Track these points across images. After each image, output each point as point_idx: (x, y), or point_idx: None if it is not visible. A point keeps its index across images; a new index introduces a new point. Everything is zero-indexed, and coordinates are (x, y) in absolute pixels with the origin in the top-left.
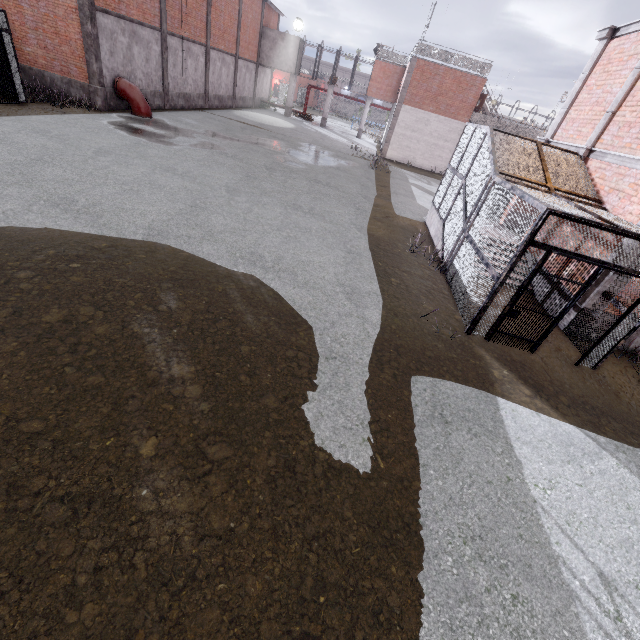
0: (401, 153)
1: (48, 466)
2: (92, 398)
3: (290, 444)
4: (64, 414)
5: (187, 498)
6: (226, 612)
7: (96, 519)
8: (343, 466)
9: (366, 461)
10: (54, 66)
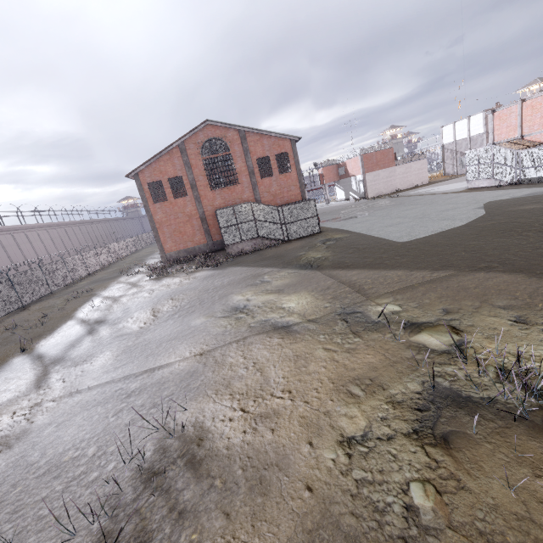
0: (374, 193)
1: None
2: None
3: None
4: None
5: None
6: None
7: None
8: None
9: None
10: None
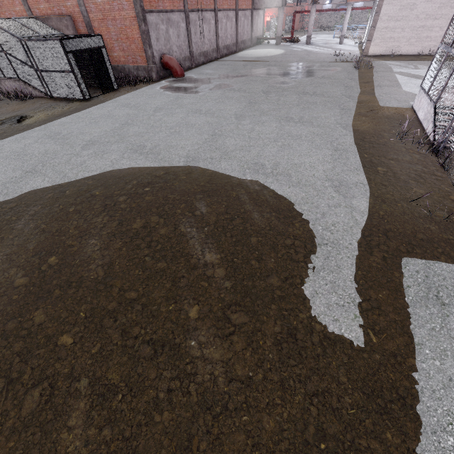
0: (384, 46)
1: (140, 320)
2: (160, 277)
3: (291, 316)
4: (146, 287)
5: (219, 350)
6: (249, 438)
7: (167, 357)
8: (337, 337)
9: (358, 335)
10: (129, 60)
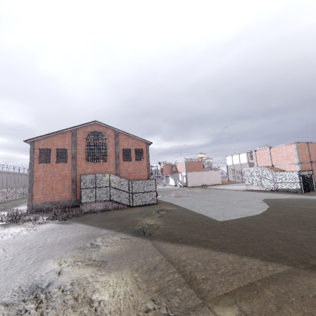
0: (191, 184)
1: None
2: None
3: None
4: None
5: None
6: None
7: None
8: None
9: None
10: None
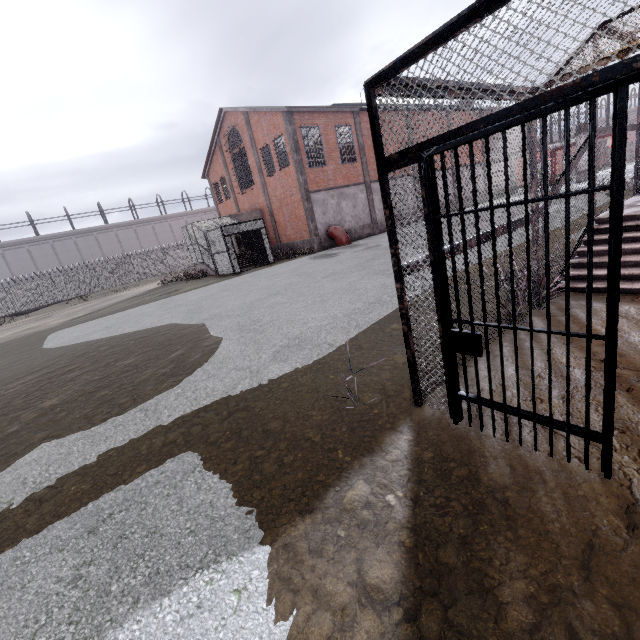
0: None
1: None
2: None
3: None
4: None
5: None
6: None
7: None
8: None
9: None
10: (297, 236)
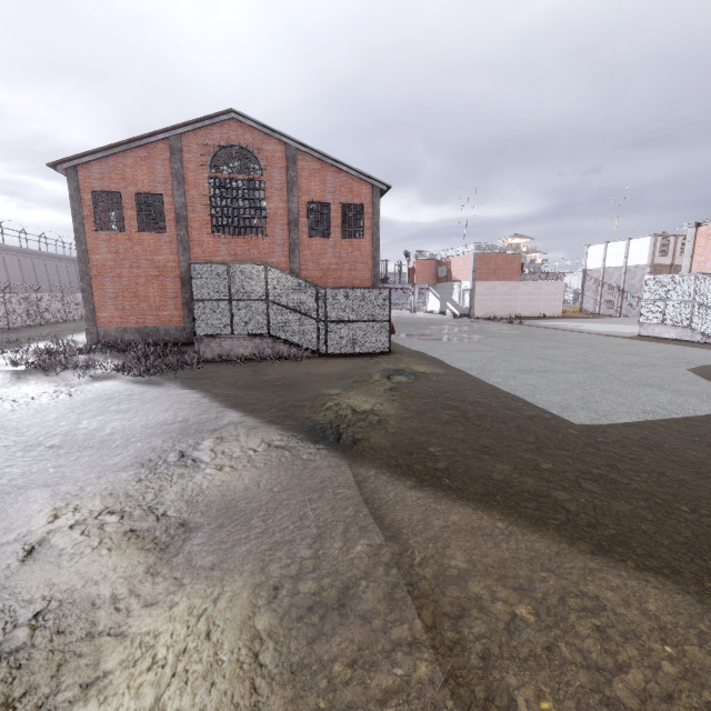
0: (483, 312)
1: None
2: None
3: None
4: None
5: None
6: None
7: None
8: None
9: None
10: None
